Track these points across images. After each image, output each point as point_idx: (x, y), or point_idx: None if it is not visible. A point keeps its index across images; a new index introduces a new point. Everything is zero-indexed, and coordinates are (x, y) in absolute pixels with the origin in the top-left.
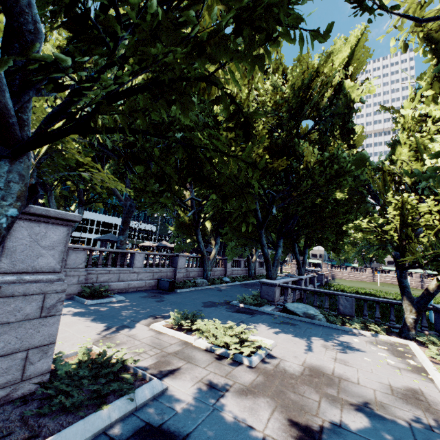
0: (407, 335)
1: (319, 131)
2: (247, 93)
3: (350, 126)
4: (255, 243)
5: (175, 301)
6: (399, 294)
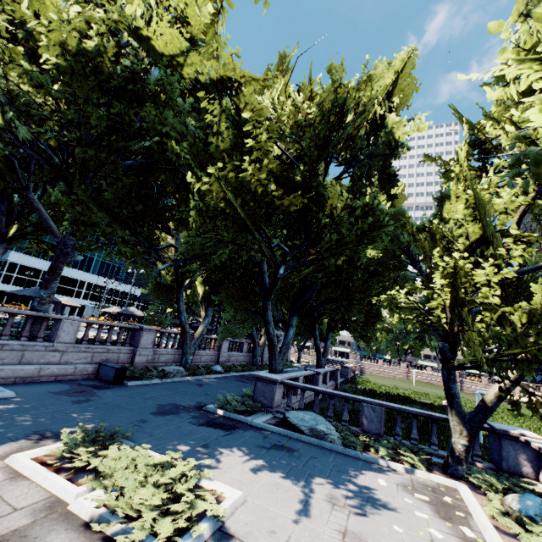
0: (455, 470)
1: (352, 174)
2: (210, 14)
3: (391, 168)
4: (259, 318)
5: (110, 402)
6: (436, 397)
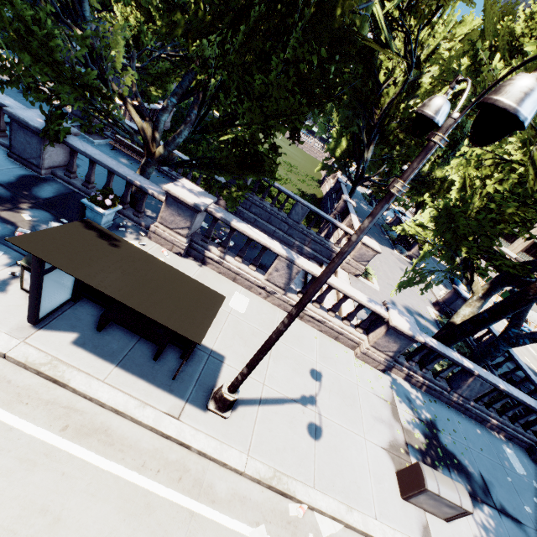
0: None
1: None
2: None
3: None
4: None
5: None
6: None
